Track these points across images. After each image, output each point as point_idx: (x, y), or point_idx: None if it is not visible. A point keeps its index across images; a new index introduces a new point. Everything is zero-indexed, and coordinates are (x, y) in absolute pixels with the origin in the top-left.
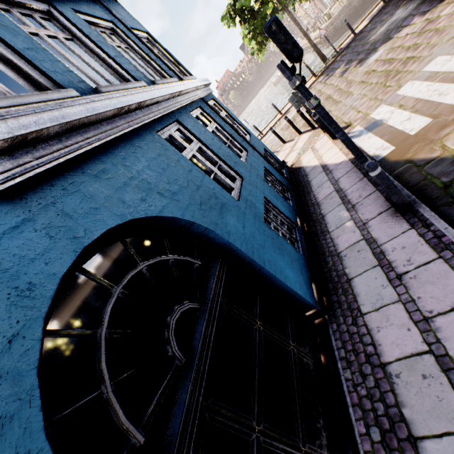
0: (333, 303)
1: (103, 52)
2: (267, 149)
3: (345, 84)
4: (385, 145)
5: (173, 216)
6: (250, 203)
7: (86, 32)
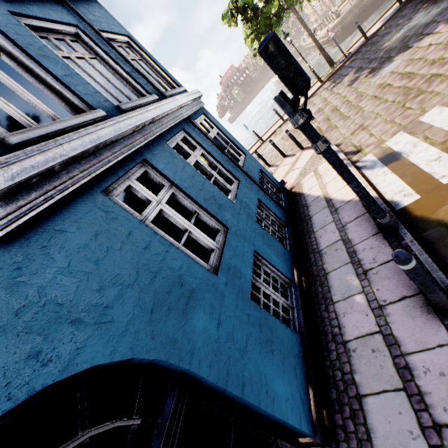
0: (336, 428)
1: (46, 70)
2: (263, 170)
3: (355, 96)
4: (407, 189)
5: (92, 365)
6: (234, 270)
7: (23, 45)
